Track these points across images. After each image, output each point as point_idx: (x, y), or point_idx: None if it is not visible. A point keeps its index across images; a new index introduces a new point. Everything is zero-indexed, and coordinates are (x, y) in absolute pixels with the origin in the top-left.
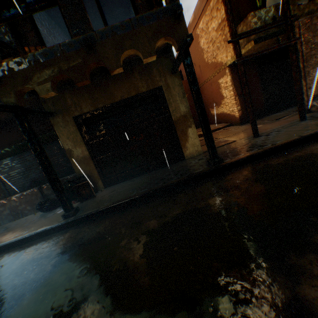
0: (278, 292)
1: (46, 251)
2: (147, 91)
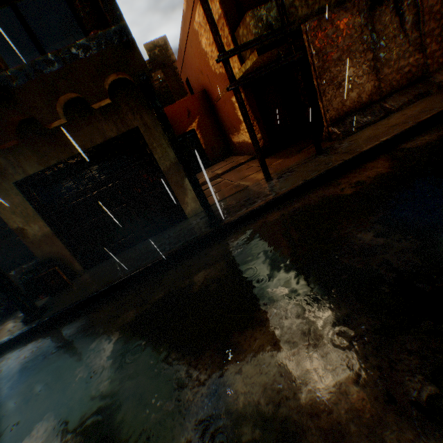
0: (210, 373)
1: (4, 371)
2: (119, 135)
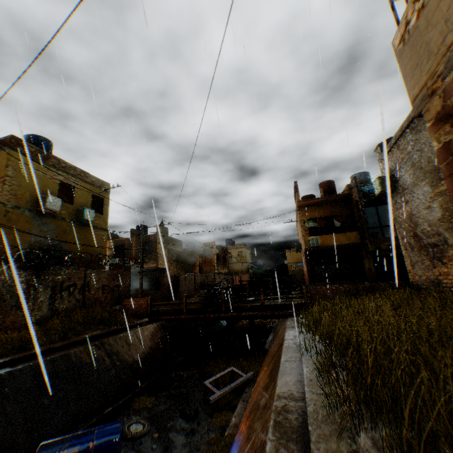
0: None
1: None
2: None
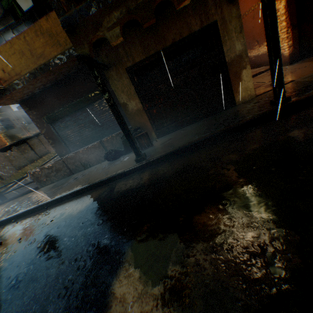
0: None
1: (136, 185)
2: (200, 30)
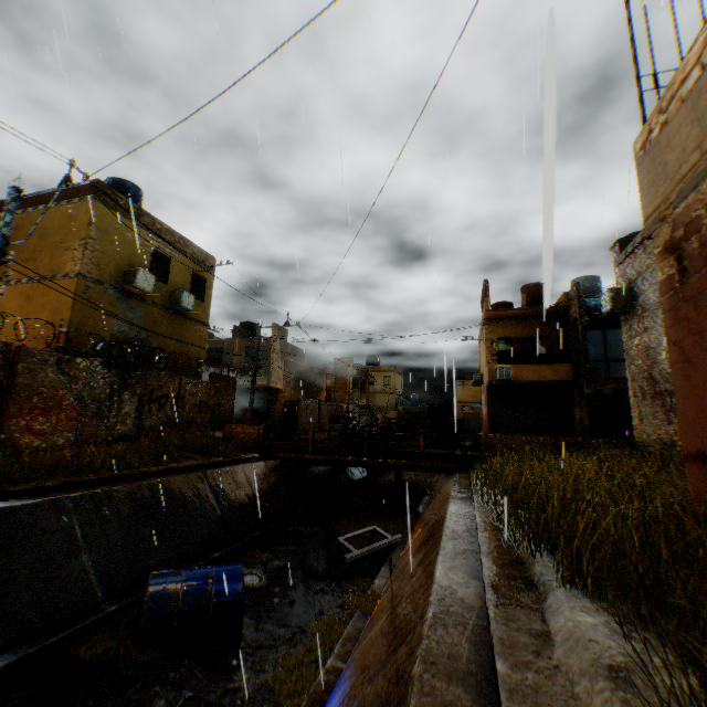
0: None
1: None
2: None
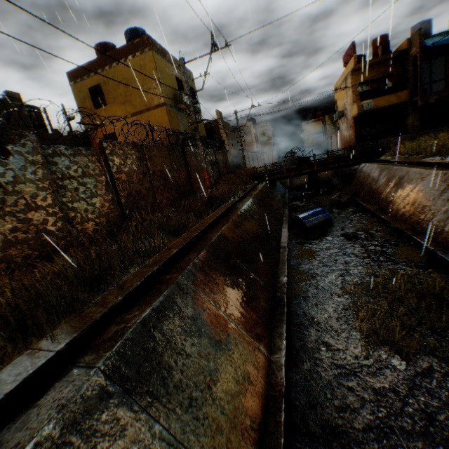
0: None
1: None
2: None
